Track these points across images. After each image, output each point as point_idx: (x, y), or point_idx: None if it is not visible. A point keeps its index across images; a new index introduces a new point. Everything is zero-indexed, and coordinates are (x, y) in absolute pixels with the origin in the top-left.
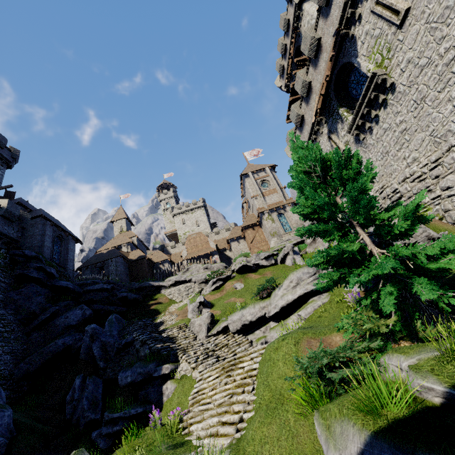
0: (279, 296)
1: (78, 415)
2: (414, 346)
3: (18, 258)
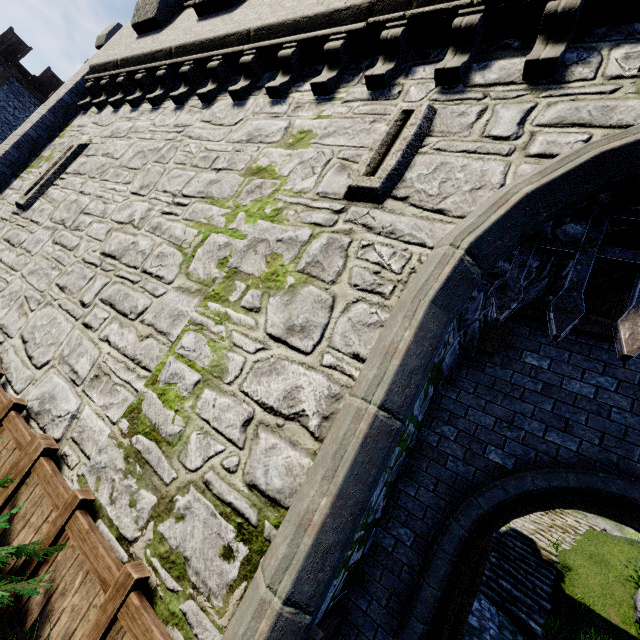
0: None
1: None
2: None
3: None
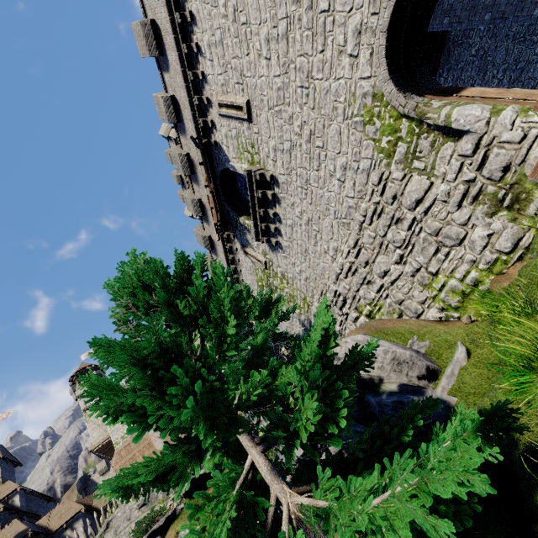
0: None
1: None
2: None
3: None
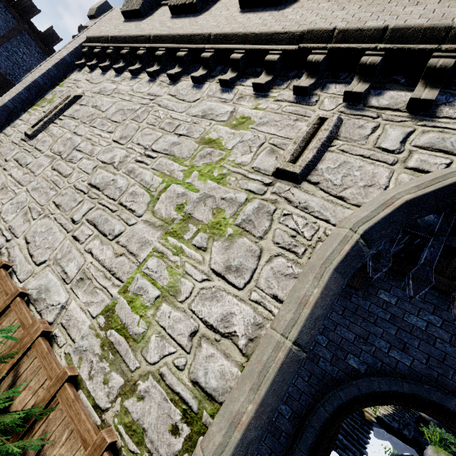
0: None
1: None
2: None
3: None
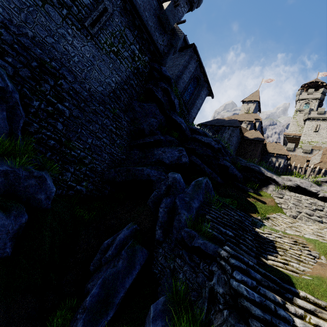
0: None
1: (90, 287)
2: None
3: (154, 73)
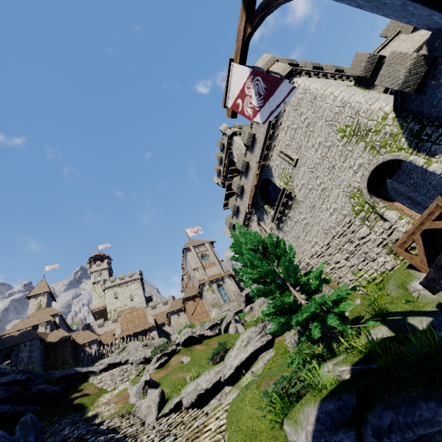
0: (233, 357)
1: None
2: (334, 358)
3: None
